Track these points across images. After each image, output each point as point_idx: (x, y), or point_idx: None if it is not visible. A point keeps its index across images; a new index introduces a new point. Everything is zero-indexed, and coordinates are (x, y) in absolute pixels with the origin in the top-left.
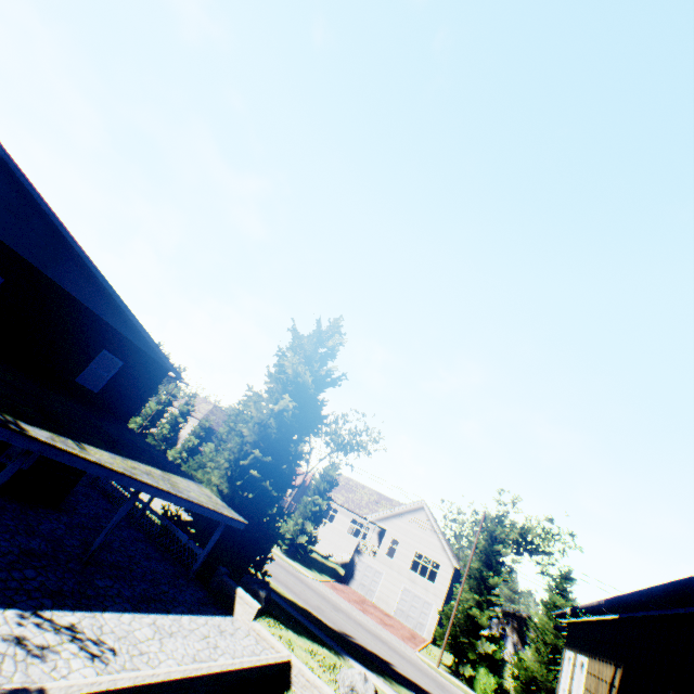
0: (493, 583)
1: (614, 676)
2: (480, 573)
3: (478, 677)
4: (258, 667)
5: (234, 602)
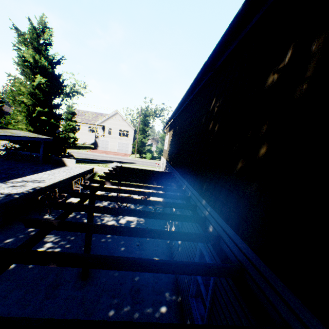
0: (147, 130)
1: (172, 132)
2: (143, 128)
3: (147, 156)
4: (87, 171)
5: (65, 163)
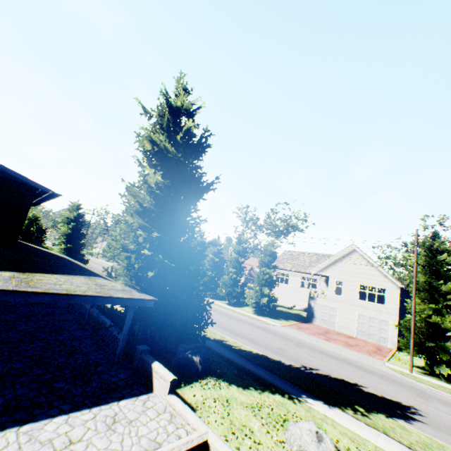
0: (447, 290)
1: None
2: (429, 284)
3: None
4: None
5: (152, 378)
